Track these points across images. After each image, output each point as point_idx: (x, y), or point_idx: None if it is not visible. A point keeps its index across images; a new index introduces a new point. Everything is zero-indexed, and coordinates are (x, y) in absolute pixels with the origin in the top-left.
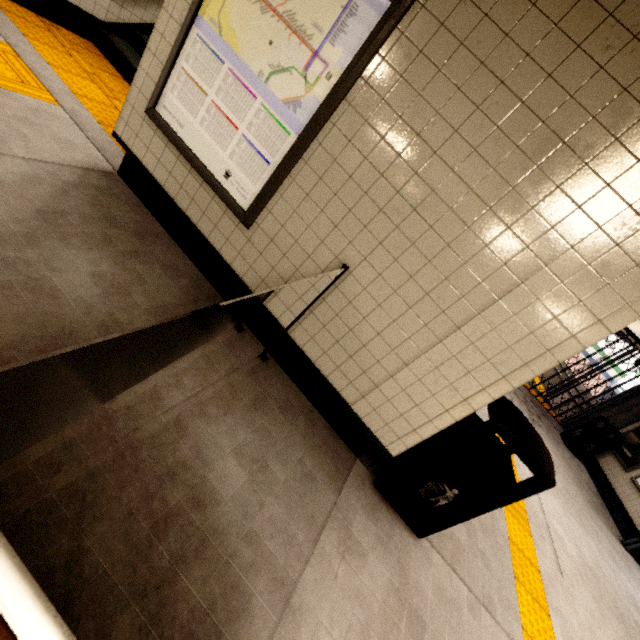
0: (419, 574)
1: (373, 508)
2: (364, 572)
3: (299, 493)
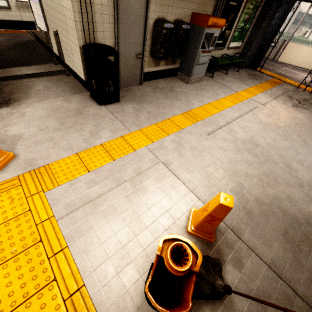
0: (91, 110)
1: (85, 99)
2: (67, 104)
3: (58, 92)
